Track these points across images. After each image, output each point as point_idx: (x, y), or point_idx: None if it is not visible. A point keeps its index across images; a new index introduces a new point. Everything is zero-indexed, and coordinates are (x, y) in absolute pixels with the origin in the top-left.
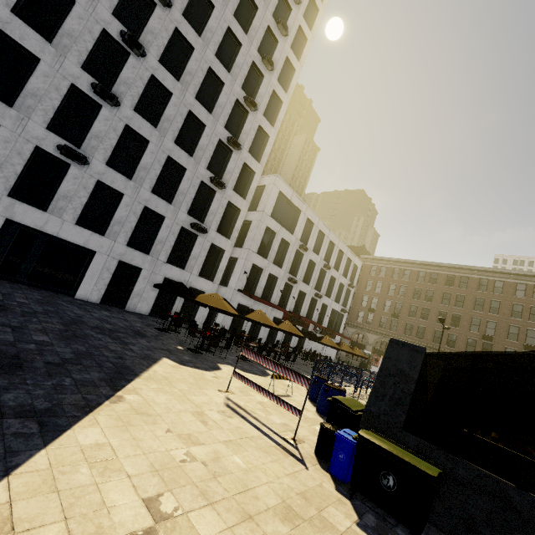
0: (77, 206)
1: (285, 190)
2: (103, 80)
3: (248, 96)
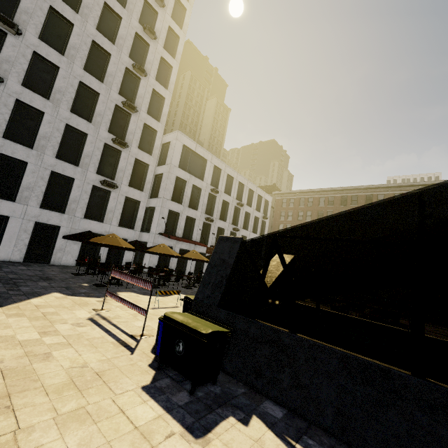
0: None
1: (188, 143)
2: None
3: (136, 63)
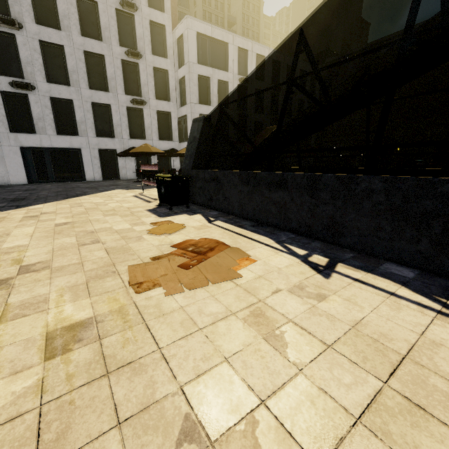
0: (50, 122)
1: (202, 28)
2: (1, 10)
3: None
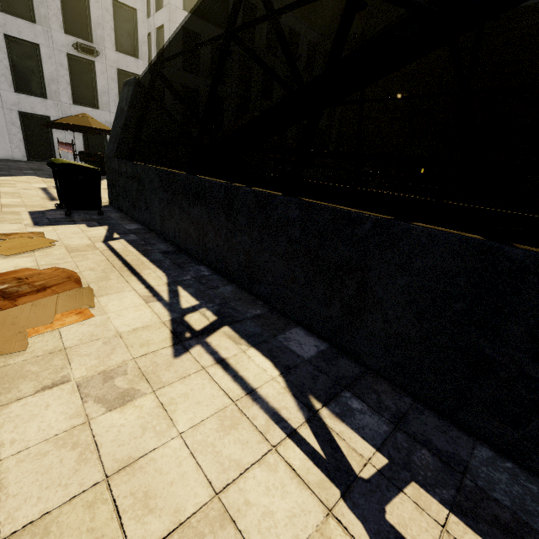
0: None
1: None
2: None
3: None
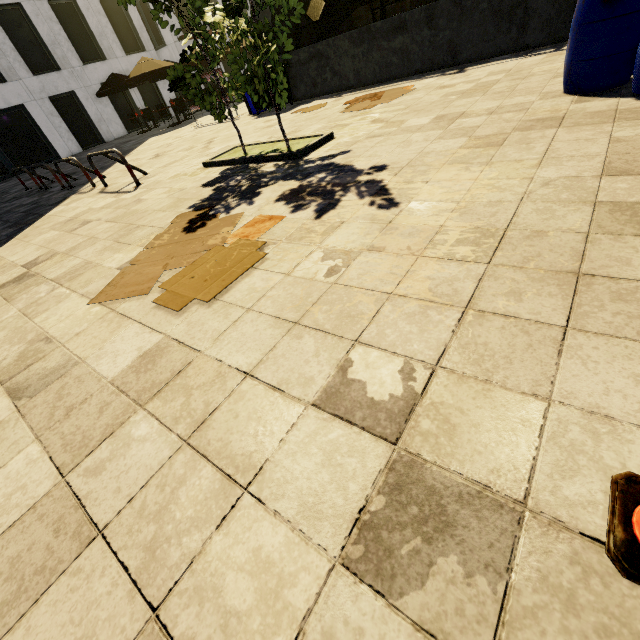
0: None
1: None
2: None
3: None
